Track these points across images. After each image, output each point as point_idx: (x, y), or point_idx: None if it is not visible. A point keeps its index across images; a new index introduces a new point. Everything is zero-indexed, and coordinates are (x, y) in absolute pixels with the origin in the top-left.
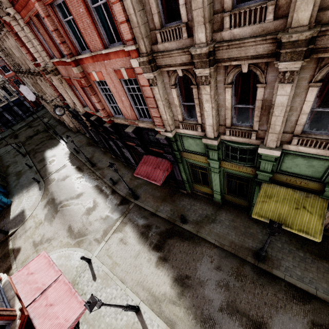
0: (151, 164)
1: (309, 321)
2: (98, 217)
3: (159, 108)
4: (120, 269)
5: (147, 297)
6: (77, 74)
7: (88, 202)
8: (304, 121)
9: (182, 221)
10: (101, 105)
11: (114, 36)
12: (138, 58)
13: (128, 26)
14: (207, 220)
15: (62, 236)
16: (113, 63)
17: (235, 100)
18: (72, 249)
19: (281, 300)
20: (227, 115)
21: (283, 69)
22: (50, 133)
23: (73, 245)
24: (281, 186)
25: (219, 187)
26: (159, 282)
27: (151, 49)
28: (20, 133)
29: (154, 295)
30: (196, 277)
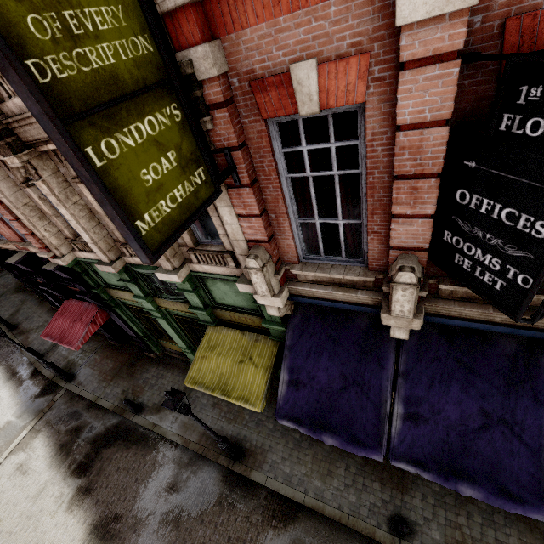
0: (72, 315)
1: None
2: None
3: (21, 220)
4: None
5: None
6: None
7: None
8: None
9: (132, 410)
10: None
11: None
12: None
13: None
14: None
15: None
16: None
17: None
18: None
19: (255, 526)
20: (111, 225)
21: None
22: None
23: None
24: (230, 328)
25: (181, 340)
26: (63, 542)
27: None
28: None
29: None
30: (130, 515)
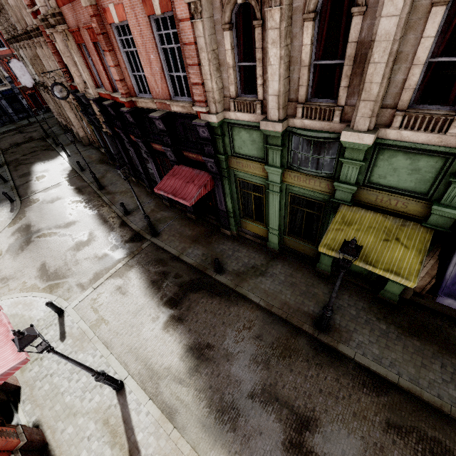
0: (183, 177)
1: (382, 419)
2: (92, 255)
3: (201, 66)
4: (107, 328)
5: (140, 370)
6: (86, 10)
7: (80, 234)
8: (416, 79)
9: (216, 270)
10: (119, 72)
11: None
12: None
13: None
14: (254, 271)
15: (29, 275)
16: None
17: (317, 53)
18: (39, 295)
19: (346, 388)
20: (302, 79)
21: None
22: (48, 143)
23: (41, 290)
24: (368, 210)
25: (278, 220)
26: (163, 351)
27: None
28: (3, 138)
29: (152, 369)
30: (222, 348)
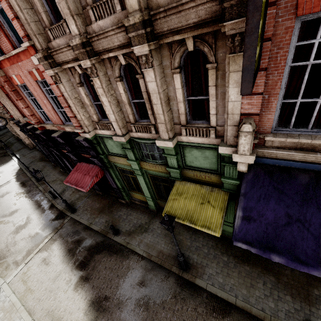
0: (83, 171)
1: None
2: (27, 235)
3: (71, 107)
4: (32, 297)
5: None
6: (0, 79)
7: (20, 219)
8: (183, 109)
9: (113, 233)
10: (29, 110)
11: (21, 38)
12: (35, 55)
13: (18, 22)
14: (140, 229)
15: None
16: (25, 64)
17: (132, 96)
18: None
19: (201, 315)
20: (128, 111)
21: (138, 54)
22: (5, 151)
23: None
24: (191, 182)
25: (148, 192)
26: (72, 309)
27: (48, 46)
28: None
29: None
30: (115, 298)
